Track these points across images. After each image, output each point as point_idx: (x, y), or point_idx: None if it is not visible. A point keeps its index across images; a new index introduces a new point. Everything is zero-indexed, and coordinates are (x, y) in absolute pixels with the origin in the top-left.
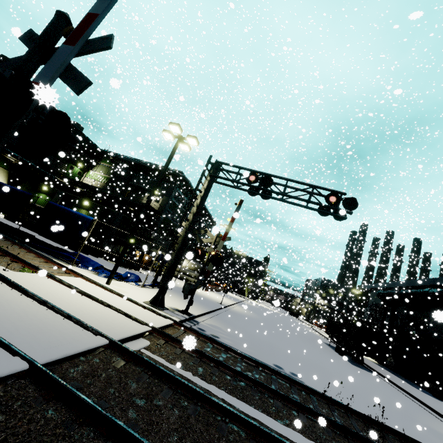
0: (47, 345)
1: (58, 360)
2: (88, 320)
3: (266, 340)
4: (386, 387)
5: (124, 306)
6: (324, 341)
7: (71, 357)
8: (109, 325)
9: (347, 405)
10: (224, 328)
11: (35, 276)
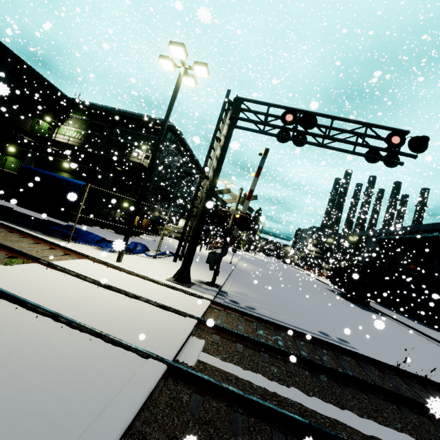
0: (85, 413)
1: None
2: (122, 330)
3: (290, 299)
4: (402, 329)
5: (151, 291)
6: (325, 287)
7: (130, 423)
8: (151, 331)
9: (423, 377)
10: (250, 294)
11: (28, 268)
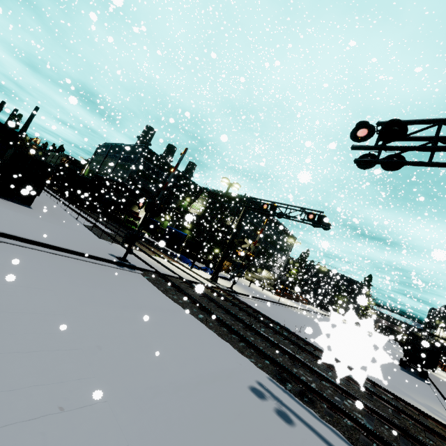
0: (160, 270)
1: (163, 274)
2: (175, 272)
3: (295, 321)
4: (415, 383)
5: (193, 275)
6: None
7: (166, 275)
8: (182, 275)
9: (295, 333)
10: (259, 305)
11: (160, 258)
